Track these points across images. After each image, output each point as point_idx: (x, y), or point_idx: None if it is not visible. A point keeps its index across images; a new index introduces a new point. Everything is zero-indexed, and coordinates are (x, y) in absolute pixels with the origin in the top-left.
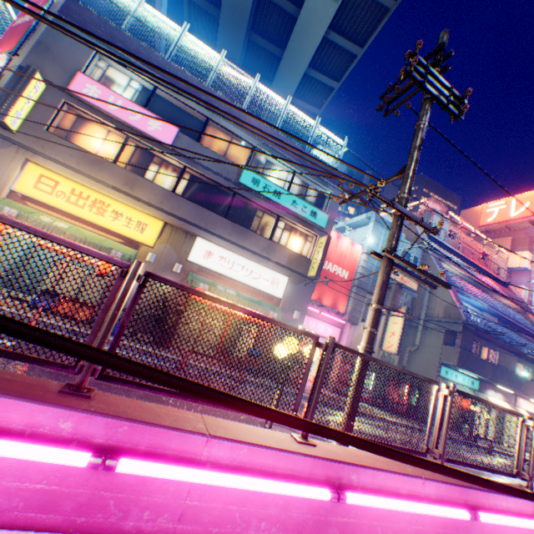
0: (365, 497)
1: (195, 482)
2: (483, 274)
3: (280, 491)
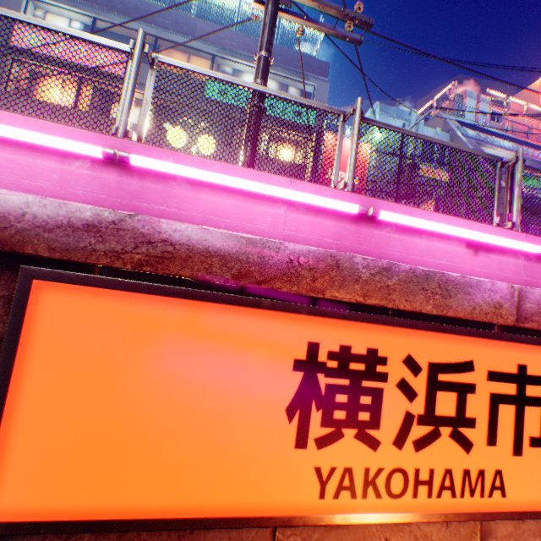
0: (167, 163)
1: None
2: (516, 116)
3: (18, 134)
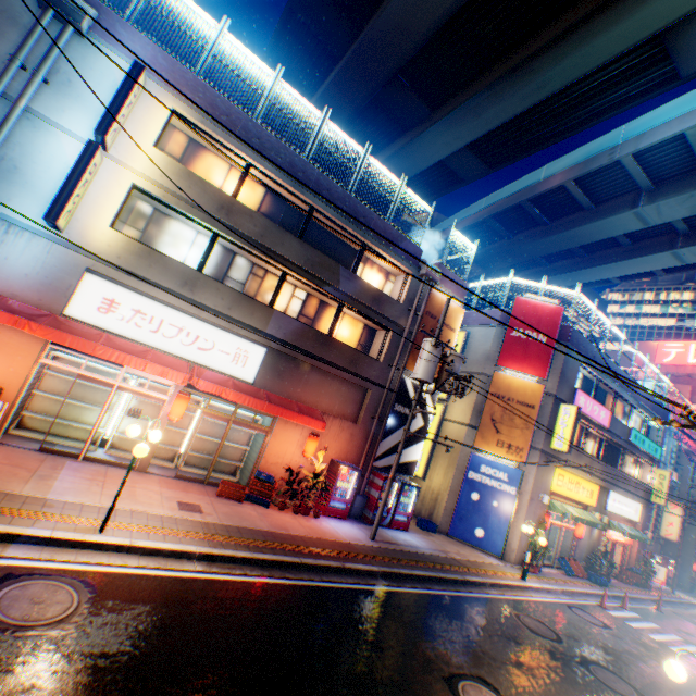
0: None
1: None
2: None
3: None
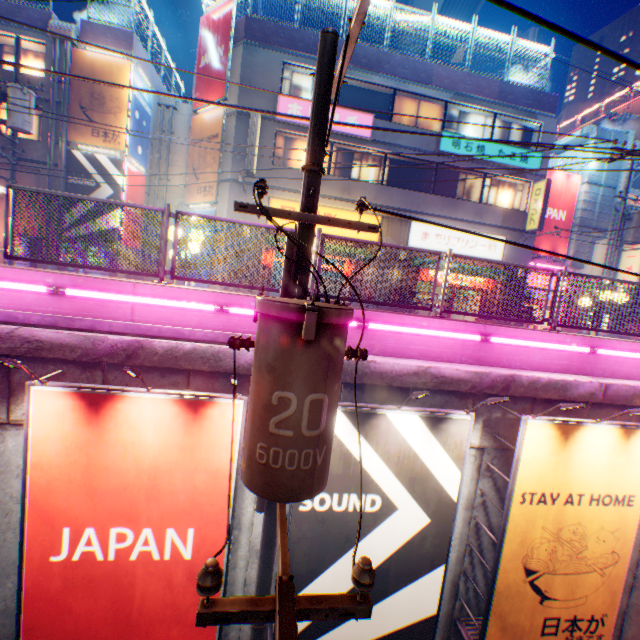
0: None
1: (615, 360)
2: None
3: None
